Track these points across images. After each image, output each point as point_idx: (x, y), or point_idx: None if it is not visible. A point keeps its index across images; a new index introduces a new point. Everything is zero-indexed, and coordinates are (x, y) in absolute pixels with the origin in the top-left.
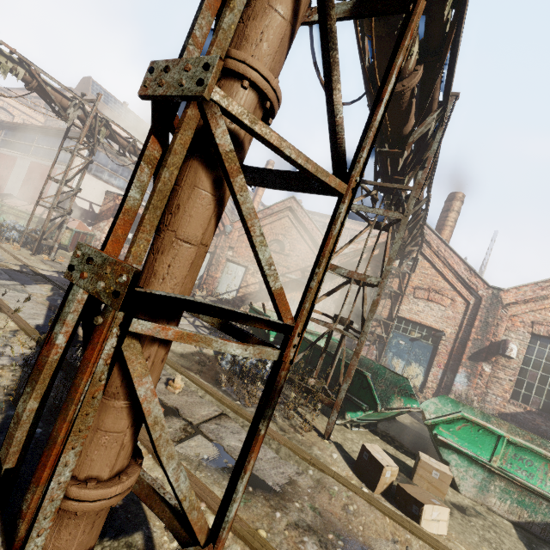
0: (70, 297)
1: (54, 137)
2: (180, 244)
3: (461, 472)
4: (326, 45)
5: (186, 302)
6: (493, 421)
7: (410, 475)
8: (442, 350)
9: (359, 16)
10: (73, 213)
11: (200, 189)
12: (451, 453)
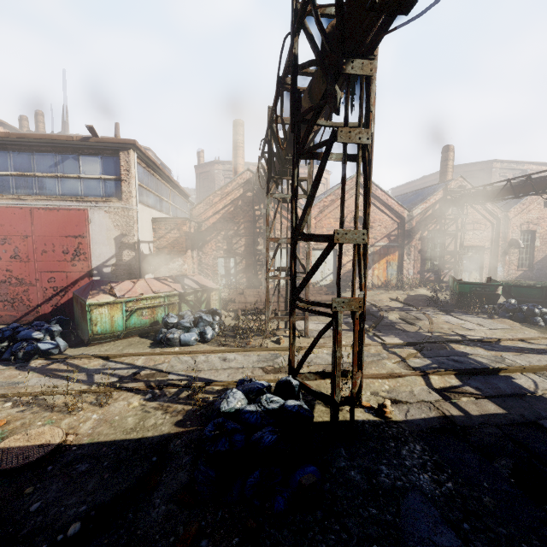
0: None
1: (12, 150)
2: None
3: None
4: None
5: None
6: None
7: None
8: (486, 257)
9: None
10: (143, 267)
11: None
12: None
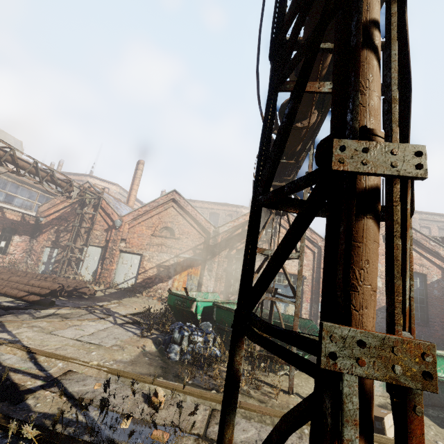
0: (347, 390)
1: None
2: (374, 295)
3: None
4: (406, 124)
5: None
6: None
7: None
8: (306, 289)
9: None
10: None
11: (377, 243)
12: None
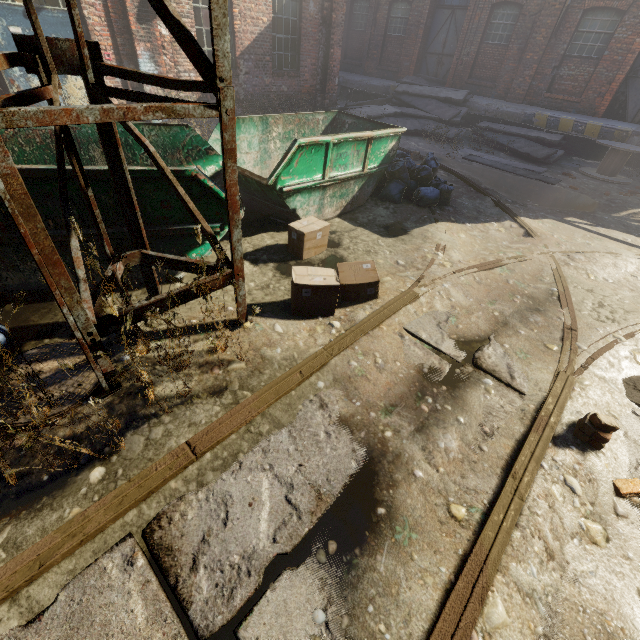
0: None
1: None
2: None
3: (305, 209)
4: None
5: None
6: (272, 122)
7: (292, 256)
8: (93, 19)
9: None
10: None
11: None
12: (296, 197)
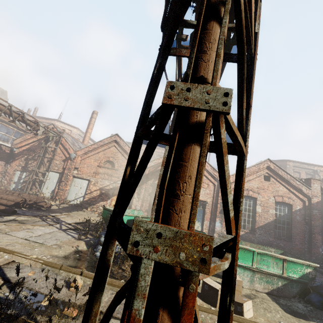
0: (143, 271)
1: None
2: None
3: (241, 276)
4: (242, 80)
5: (219, 247)
6: (243, 243)
7: None
8: (207, 211)
9: (223, 60)
10: None
11: None
12: None
